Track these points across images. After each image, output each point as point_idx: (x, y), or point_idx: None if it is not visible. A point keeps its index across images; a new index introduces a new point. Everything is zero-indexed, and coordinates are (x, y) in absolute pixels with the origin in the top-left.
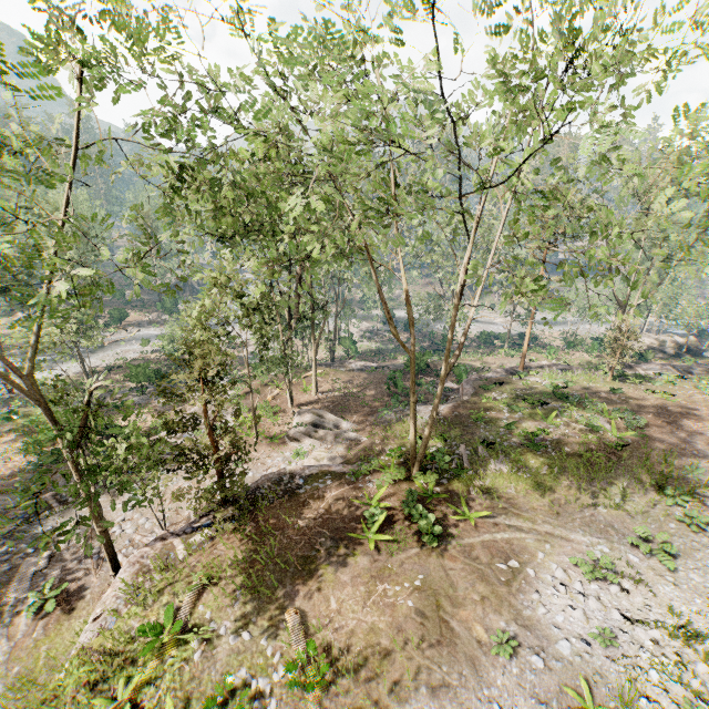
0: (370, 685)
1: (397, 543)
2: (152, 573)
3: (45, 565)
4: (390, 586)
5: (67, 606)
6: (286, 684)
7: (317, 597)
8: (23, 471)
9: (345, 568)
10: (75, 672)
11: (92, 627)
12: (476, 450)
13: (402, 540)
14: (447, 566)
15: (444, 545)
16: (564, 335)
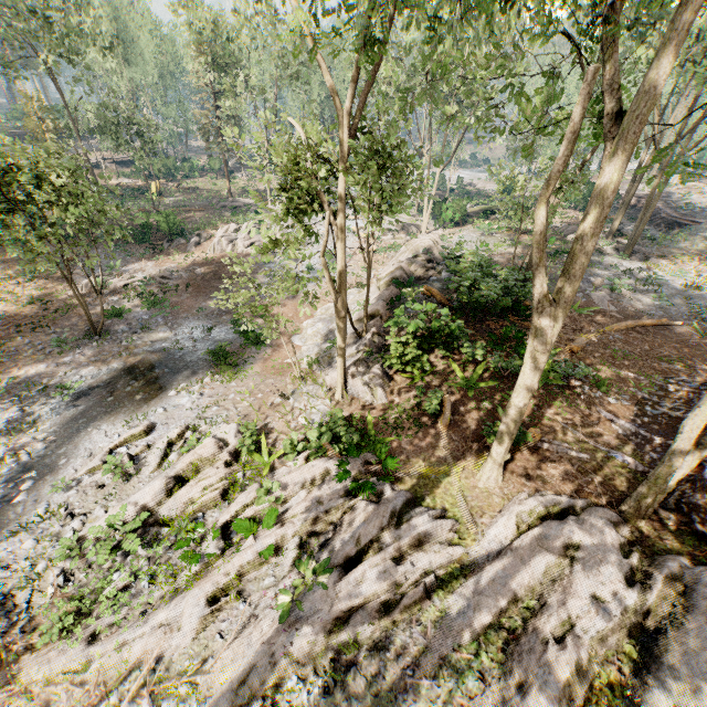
0: None
1: None
2: None
3: None
4: None
5: None
6: None
7: None
8: None
9: None
10: None
11: None
12: None
13: None
14: None
15: None
16: None
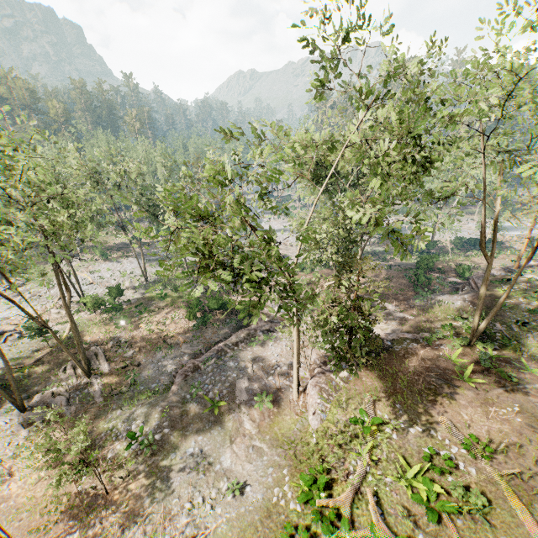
0: (518, 460)
1: (486, 384)
2: (329, 392)
3: (248, 384)
4: (498, 409)
5: (274, 407)
6: (468, 454)
7: (451, 412)
8: (189, 330)
9: (459, 397)
10: (334, 438)
11: (314, 418)
12: (510, 327)
13: (488, 382)
14: (531, 400)
15: (521, 388)
16: (522, 238)
